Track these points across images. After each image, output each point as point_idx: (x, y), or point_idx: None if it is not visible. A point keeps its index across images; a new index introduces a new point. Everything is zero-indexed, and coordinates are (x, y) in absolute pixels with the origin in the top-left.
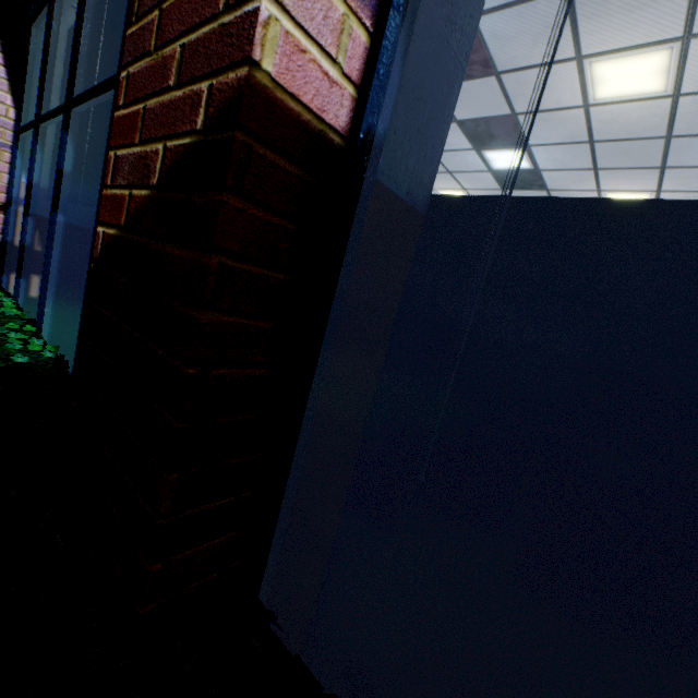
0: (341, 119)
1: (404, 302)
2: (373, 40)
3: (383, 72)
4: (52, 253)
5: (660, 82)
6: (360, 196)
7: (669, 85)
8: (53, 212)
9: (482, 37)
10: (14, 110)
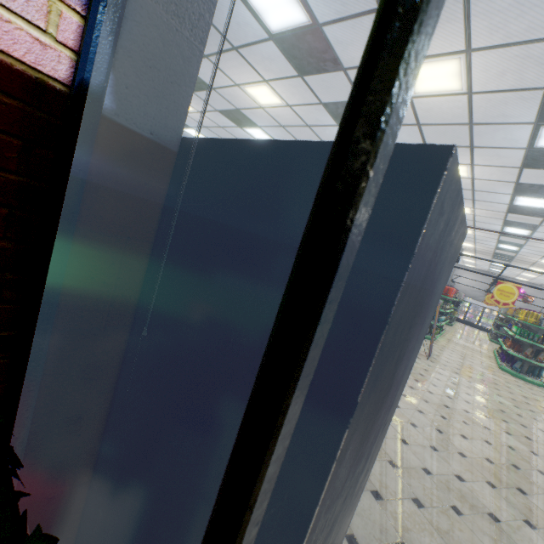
0: (62, 72)
1: (163, 213)
2: (86, 21)
3: (90, 43)
4: None
5: (457, 82)
6: (81, 127)
7: (463, 85)
8: None
9: (329, 41)
10: None
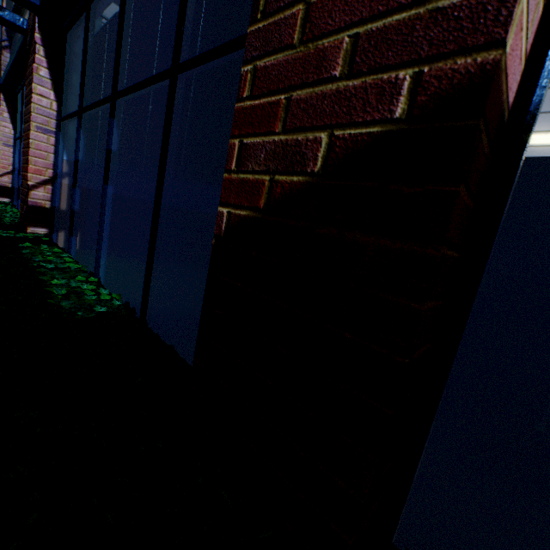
0: (512, 95)
1: None
2: (545, 13)
3: None
4: (105, 217)
5: None
6: (518, 170)
7: None
8: (105, 184)
9: None
10: (56, 103)
